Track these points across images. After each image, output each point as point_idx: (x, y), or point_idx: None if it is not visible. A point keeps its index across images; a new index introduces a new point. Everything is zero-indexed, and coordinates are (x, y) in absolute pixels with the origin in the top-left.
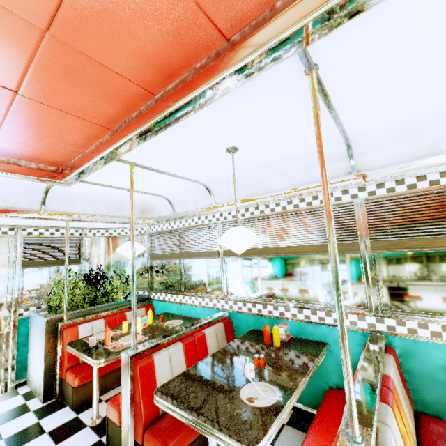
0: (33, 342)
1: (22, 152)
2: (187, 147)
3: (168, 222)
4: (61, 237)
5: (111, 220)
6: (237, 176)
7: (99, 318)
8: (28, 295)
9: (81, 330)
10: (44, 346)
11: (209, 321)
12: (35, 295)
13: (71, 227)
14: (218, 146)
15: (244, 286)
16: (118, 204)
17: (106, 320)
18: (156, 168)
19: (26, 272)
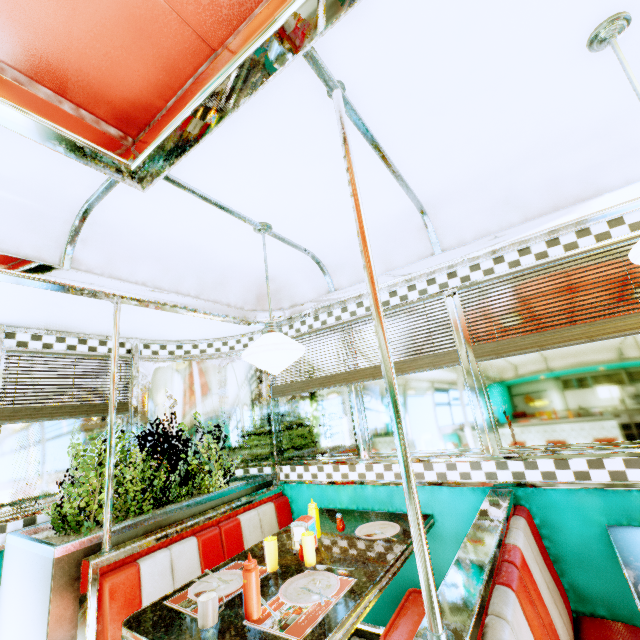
0: (11, 622)
1: (46, 37)
2: (521, 1)
3: (313, 315)
4: (90, 354)
5: (205, 308)
6: (513, 173)
7: (183, 537)
8: (4, 491)
9: (146, 574)
10: (47, 636)
11: (505, 515)
12: (22, 490)
13: (110, 337)
14: (593, 7)
15: (548, 419)
16: (218, 276)
17: (200, 539)
18: (370, 129)
19: (6, 435)
